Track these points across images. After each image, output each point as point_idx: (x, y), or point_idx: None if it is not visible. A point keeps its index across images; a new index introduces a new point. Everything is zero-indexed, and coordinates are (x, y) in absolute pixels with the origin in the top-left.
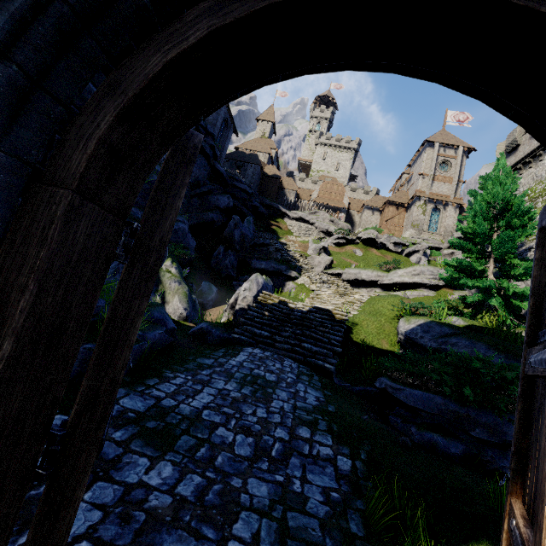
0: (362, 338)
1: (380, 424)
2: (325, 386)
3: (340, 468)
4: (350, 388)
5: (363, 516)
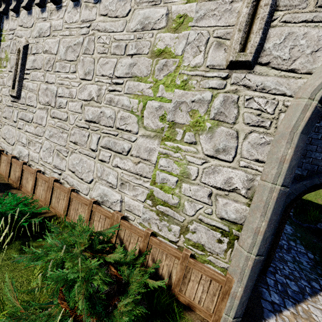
0: (305, 197)
1: (321, 243)
2: (290, 223)
3: (309, 257)
4: (301, 224)
5: (321, 270)
